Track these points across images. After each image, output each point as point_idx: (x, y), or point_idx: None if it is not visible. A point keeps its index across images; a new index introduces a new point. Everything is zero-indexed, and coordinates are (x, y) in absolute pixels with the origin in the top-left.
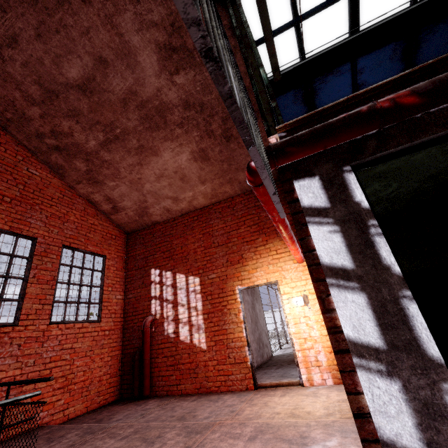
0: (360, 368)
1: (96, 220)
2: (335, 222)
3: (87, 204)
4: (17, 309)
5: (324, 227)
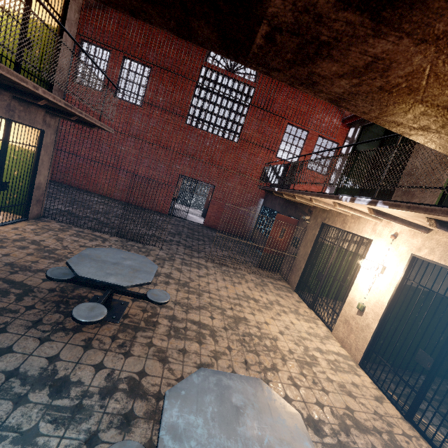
0: (333, 173)
1: (340, 121)
2: (349, 142)
3: (337, 111)
4: (297, 159)
5: (347, 143)
